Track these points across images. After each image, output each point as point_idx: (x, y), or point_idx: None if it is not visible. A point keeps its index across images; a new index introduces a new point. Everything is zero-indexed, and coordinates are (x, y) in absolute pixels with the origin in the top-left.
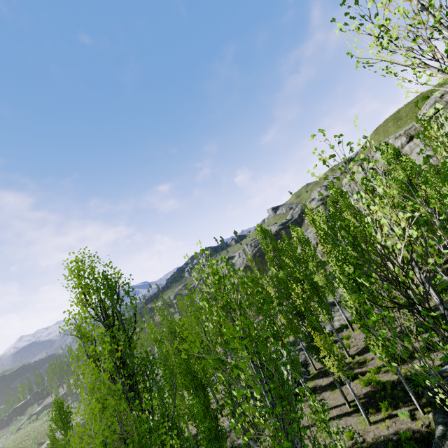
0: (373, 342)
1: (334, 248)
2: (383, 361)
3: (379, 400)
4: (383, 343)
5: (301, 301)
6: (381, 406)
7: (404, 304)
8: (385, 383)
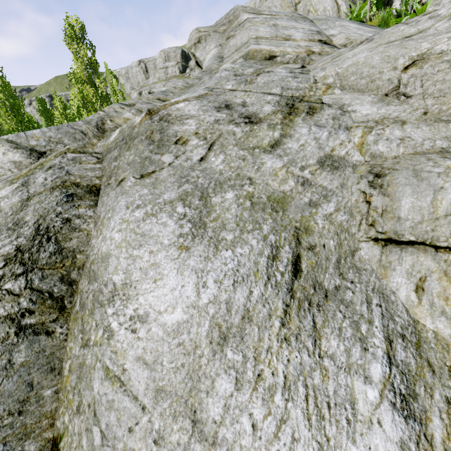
0: None
1: None
2: None
3: None
4: None
5: None
6: None
7: None
8: None
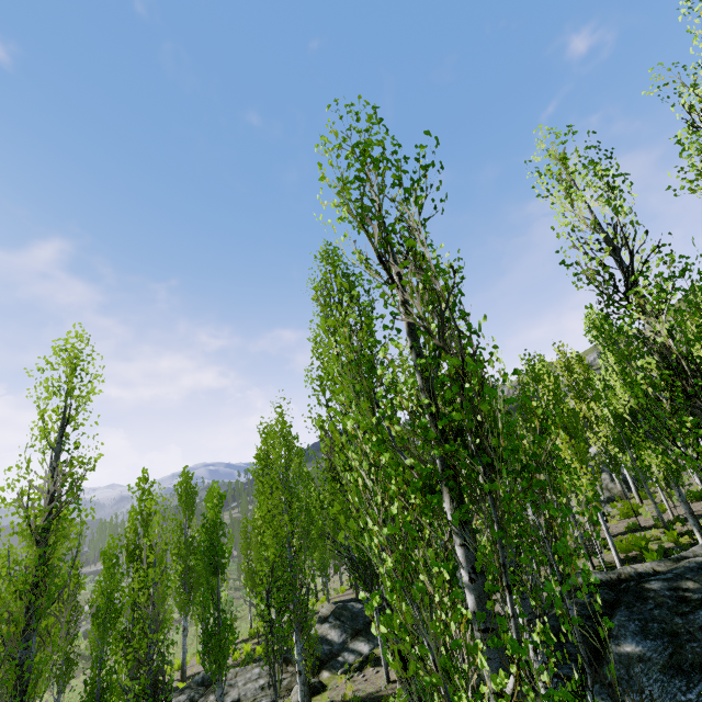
0: (649, 451)
1: (595, 402)
2: (660, 479)
3: (643, 560)
4: (665, 451)
5: (551, 394)
6: (646, 556)
7: (700, 494)
8: (654, 550)
